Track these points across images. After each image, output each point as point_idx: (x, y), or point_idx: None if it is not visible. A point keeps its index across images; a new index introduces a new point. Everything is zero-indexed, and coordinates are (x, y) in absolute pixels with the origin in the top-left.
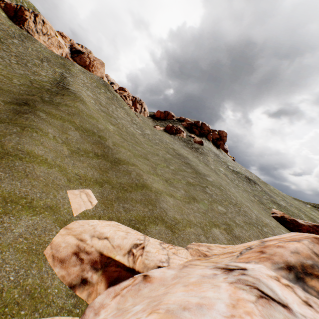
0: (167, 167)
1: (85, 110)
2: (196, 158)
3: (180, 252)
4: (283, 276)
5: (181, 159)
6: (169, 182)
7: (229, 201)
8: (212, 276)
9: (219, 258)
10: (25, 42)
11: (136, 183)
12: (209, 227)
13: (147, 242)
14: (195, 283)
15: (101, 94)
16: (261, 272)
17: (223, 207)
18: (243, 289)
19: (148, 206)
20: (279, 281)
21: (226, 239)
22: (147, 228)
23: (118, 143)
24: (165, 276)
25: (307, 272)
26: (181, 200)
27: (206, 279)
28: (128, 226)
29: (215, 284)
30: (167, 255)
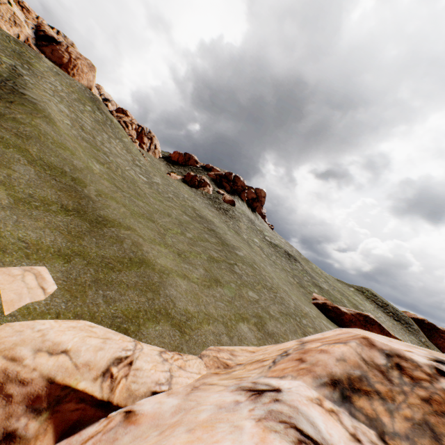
0: (182, 234)
1: (52, 133)
2: (224, 223)
3: (190, 364)
4: (326, 397)
5: (203, 223)
6: (183, 257)
7: (263, 284)
8: (233, 406)
9: (244, 370)
10: None
11: (130, 257)
12: (234, 322)
13: (139, 353)
14: (206, 423)
15: (86, 114)
16: (300, 394)
17: (255, 292)
18: (276, 430)
19: (146, 294)
20: (322, 406)
21: (256, 338)
22: (141, 329)
23: (106, 193)
24: (162, 411)
25: (355, 388)
26: (198, 283)
27: (224, 414)
28: (110, 327)
29: (236, 424)
30: (170, 372)
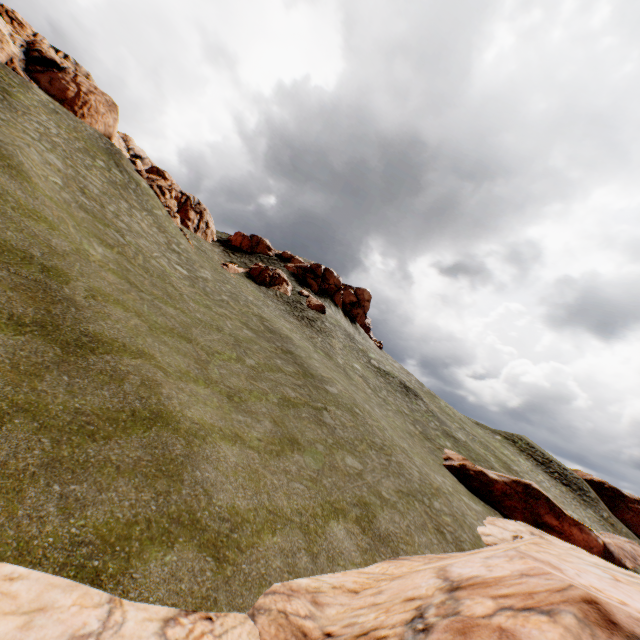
0: (238, 360)
1: (18, 194)
2: (308, 340)
3: None
4: None
5: (275, 341)
6: (237, 400)
7: (370, 440)
8: None
9: None
10: None
11: (134, 409)
12: (321, 521)
13: (111, 639)
14: None
15: (95, 171)
16: None
17: (356, 457)
18: None
19: (155, 483)
20: None
21: (359, 549)
22: (132, 567)
23: (107, 294)
24: None
25: None
26: (260, 449)
27: None
28: (60, 570)
29: None
30: None
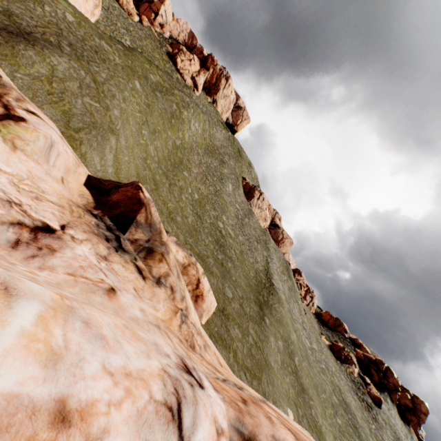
0: (333, 416)
1: (284, 315)
2: (365, 421)
3: None
4: None
5: (347, 412)
6: None
7: None
8: None
9: None
10: (249, 219)
11: (315, 424)
12: None
13: None
14: None
15: (285, 283)
16: None
17: None
18: None
19: None
20: None
21: None
22: None
23: (300, 363)
24: None
25: None
26: None
27: None
28: None
29: None
30: None
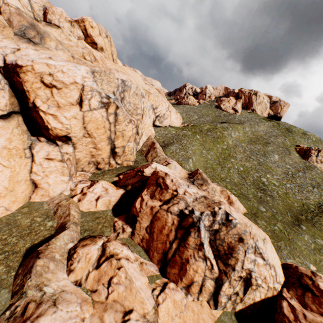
0: None
1: None
2: None
3: None
4: None
5: None
6: None
7: None
8: None
9: None
10: (305, 173)
11: None
12: None
13: None
14: None
15: None
16: None
17: None
18: None
19: None
20: None
21: None
22: None
23: None
24: None
25: None
26: None
27: None
28: None
29: None
30: None
